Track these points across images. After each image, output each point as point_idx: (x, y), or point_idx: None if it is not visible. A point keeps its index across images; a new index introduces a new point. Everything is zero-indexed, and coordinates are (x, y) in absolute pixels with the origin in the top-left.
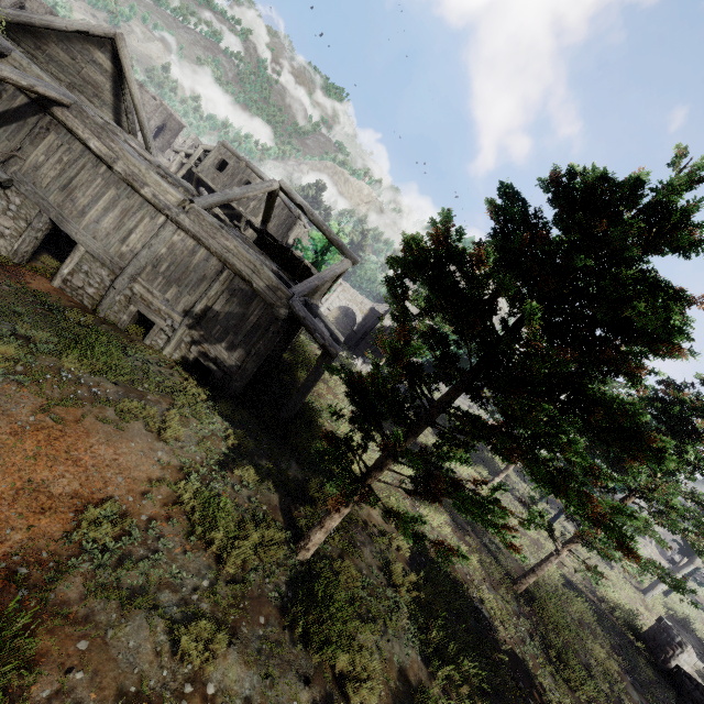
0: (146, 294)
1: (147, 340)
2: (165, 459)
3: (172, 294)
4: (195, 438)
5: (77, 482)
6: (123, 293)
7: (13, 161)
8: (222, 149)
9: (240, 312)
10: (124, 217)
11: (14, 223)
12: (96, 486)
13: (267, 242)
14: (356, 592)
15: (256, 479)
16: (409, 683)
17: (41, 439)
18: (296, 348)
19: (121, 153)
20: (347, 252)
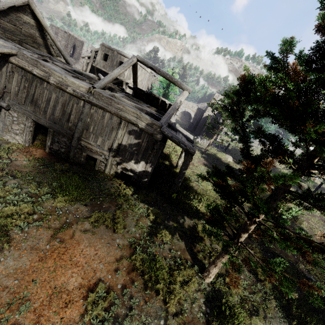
0: (88, 145)
1: (96, 168)
2: (121, 243)
3: (100, 141)
4: (132, 222)
5: (80, 277)
6: (77, 147)
7: (5, 95)
8: (103, 48)
9: (136, 142)
10: (64, 107)
11: (19, 126)
12: (90, 276)
13: (139, 93)
14: (242, 294)
15: (170, 236)
16: None
17: (55, 257)
18: (167, 143)
19: (50, 72)
20: (184, 87)
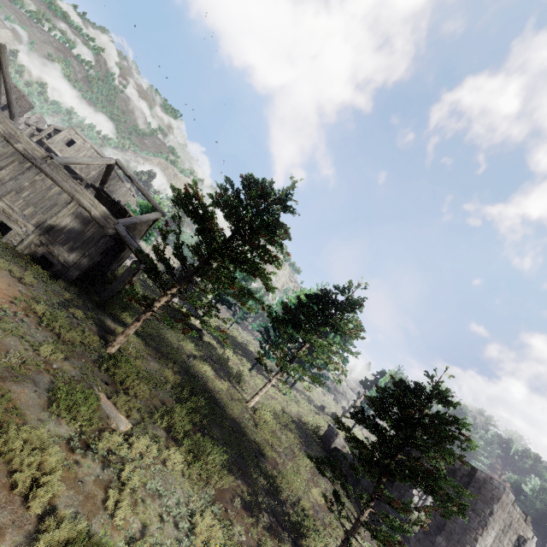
0: (8, 209)
1: (4, 239)
2: (24, 292)
3: (29, 212)
4: (43, 289)
5: None
6: None
7: None
8: (72, 131)
9: (80, 229)
10: None
11: None
12: None
13: (103, 197)
14: (141, 371)
15: (83, 316)
16: (165, 405)
17: None
18: (118, 274)
19: (2, 120)
20: (159, 208)
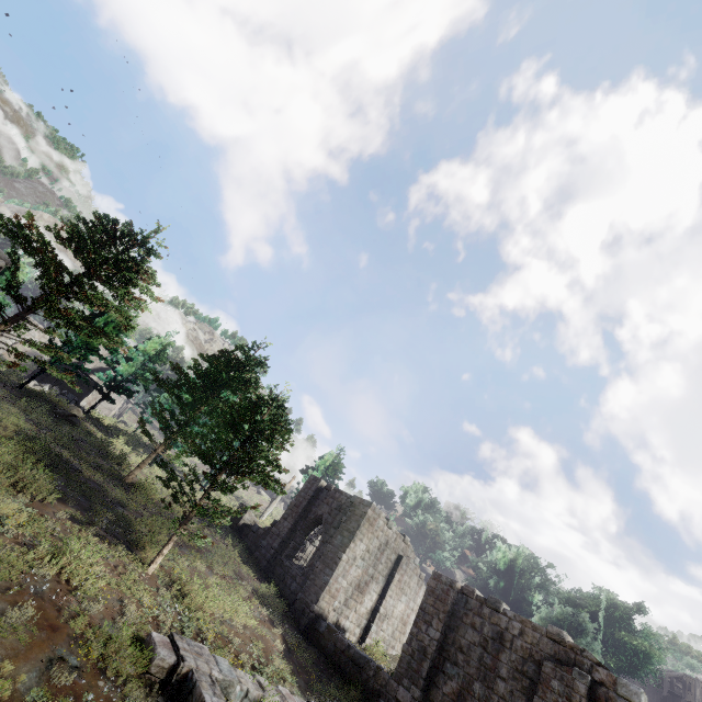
0: None
1: None
2: None
3: None
4: None
5: None
6: None
7: None
8: None
9: None
10: None
11: None
12: None
13: None
14: None
15: None
16: None
17: None
18: None
19: None
20: (1, 255)
